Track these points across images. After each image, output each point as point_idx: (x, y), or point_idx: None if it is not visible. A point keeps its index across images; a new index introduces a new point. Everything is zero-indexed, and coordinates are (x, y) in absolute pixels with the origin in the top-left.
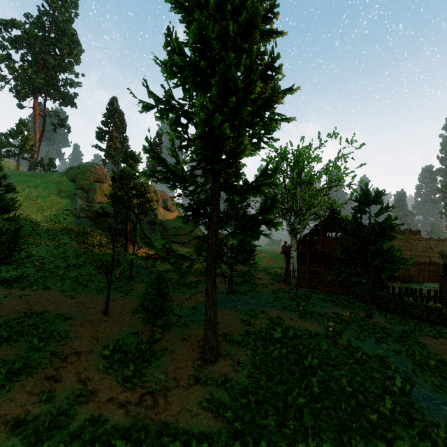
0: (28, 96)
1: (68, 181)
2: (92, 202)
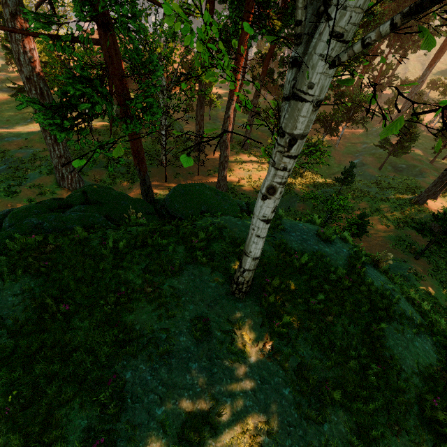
0: None
1: None
2: None
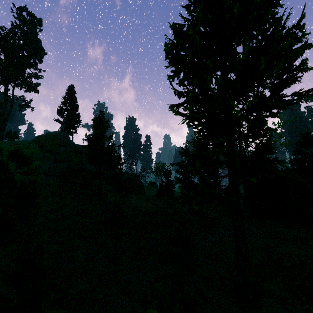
0: (0, 84)
1: (37, 147)
2: (59, 163)
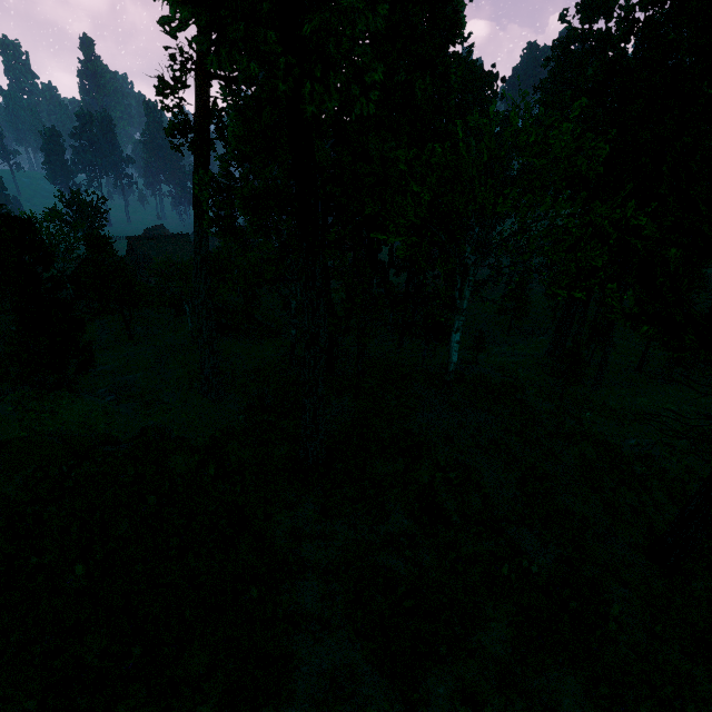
0: None
1: None
2: None
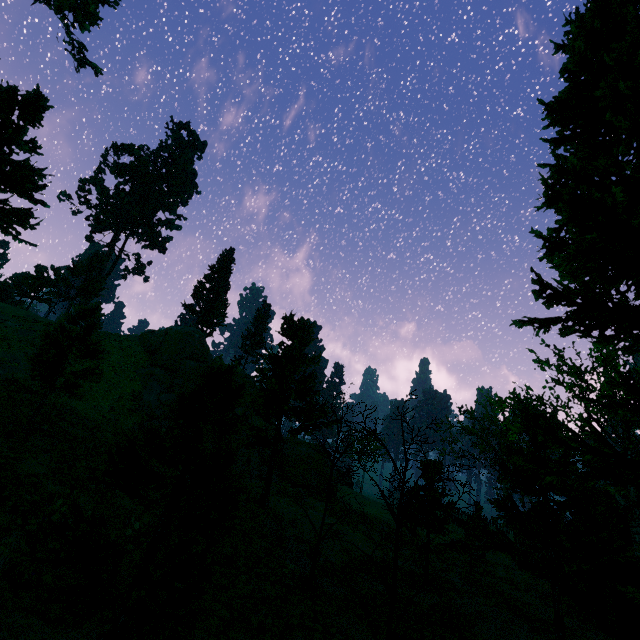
0: (108, 228)
1: (142, 352)
2: None
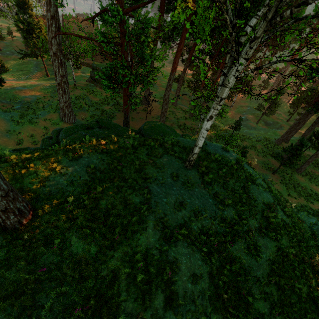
0: None
1: None
2: None
